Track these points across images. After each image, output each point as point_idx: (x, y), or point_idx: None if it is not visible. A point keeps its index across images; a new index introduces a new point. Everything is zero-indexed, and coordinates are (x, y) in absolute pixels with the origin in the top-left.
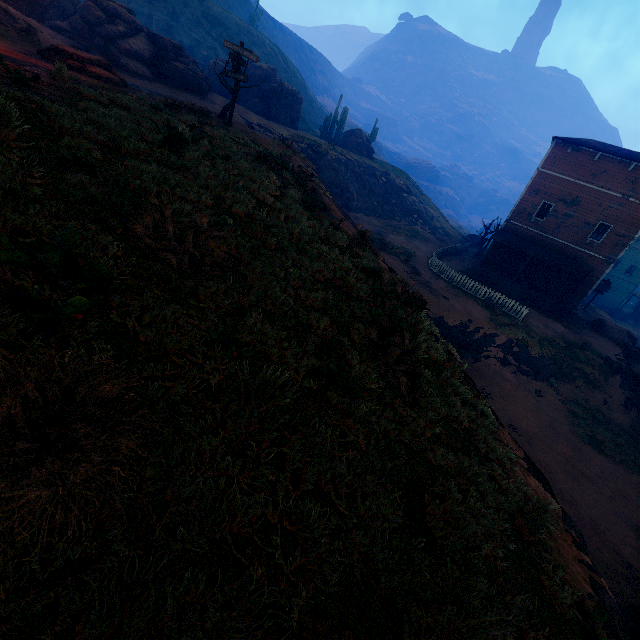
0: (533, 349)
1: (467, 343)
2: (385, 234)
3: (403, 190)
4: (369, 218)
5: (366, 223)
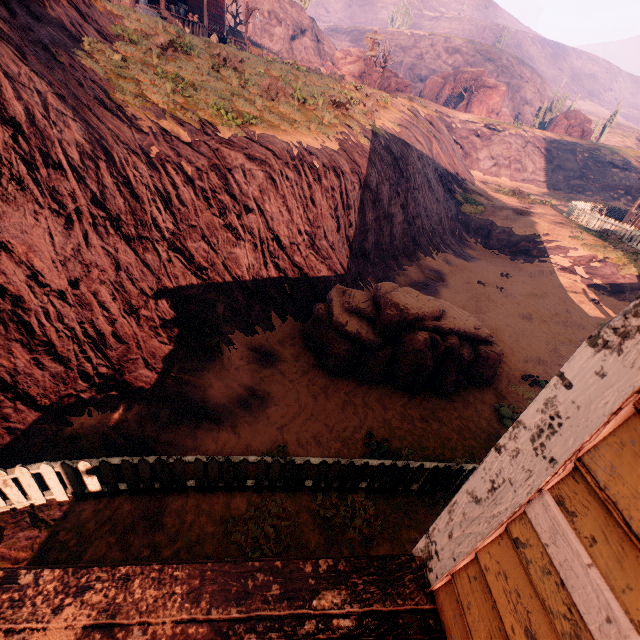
0: (624, 267)
1: (527, 249)
2: (542, 196)
3: (614, 165)
4: (541, 190)
5: (528, 190)
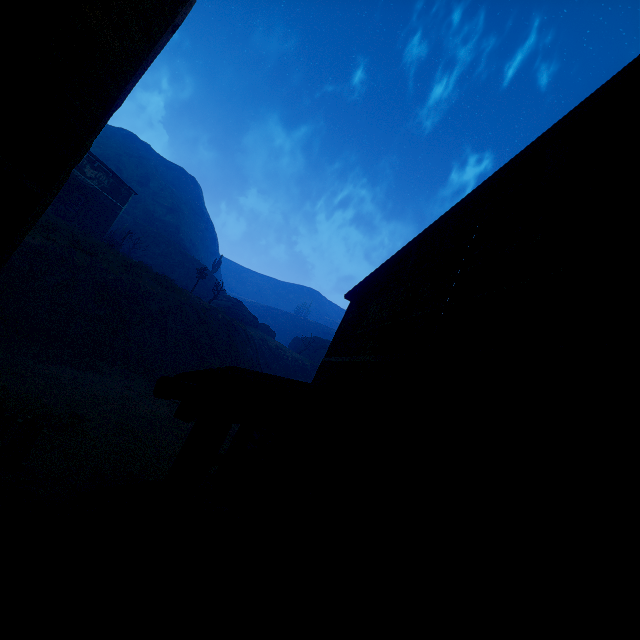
0: None
1: None
2: None
3: None
4: None
5: None
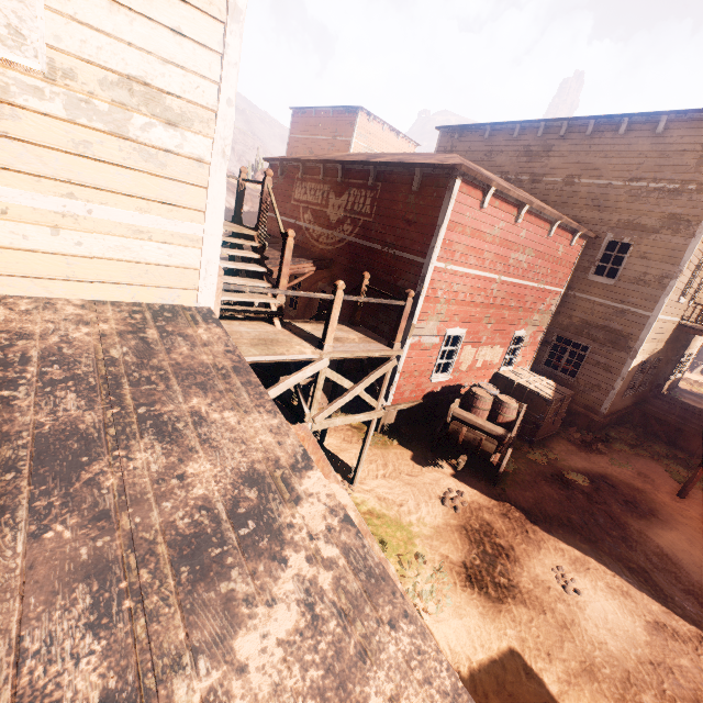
0: None
1: None
2: None
3: None
4: None
5: None
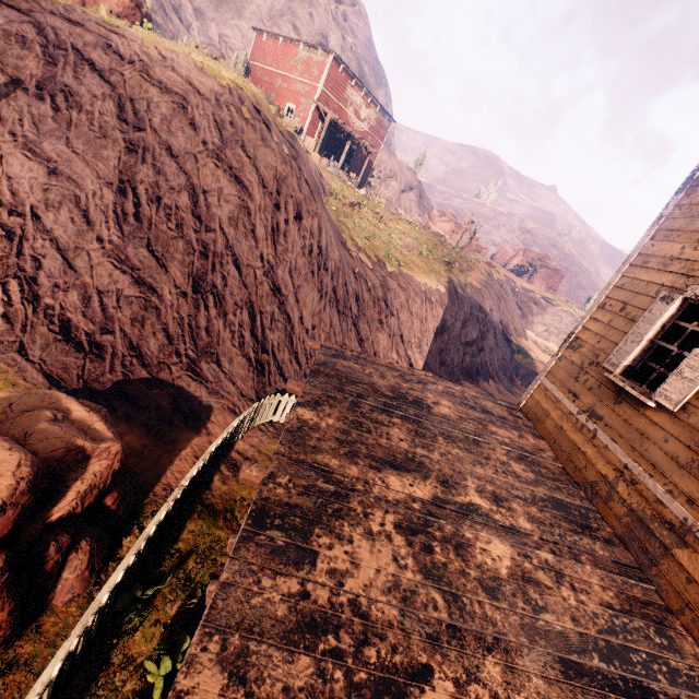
0: None
1: None
2: None
3: None
4: None
5: None
